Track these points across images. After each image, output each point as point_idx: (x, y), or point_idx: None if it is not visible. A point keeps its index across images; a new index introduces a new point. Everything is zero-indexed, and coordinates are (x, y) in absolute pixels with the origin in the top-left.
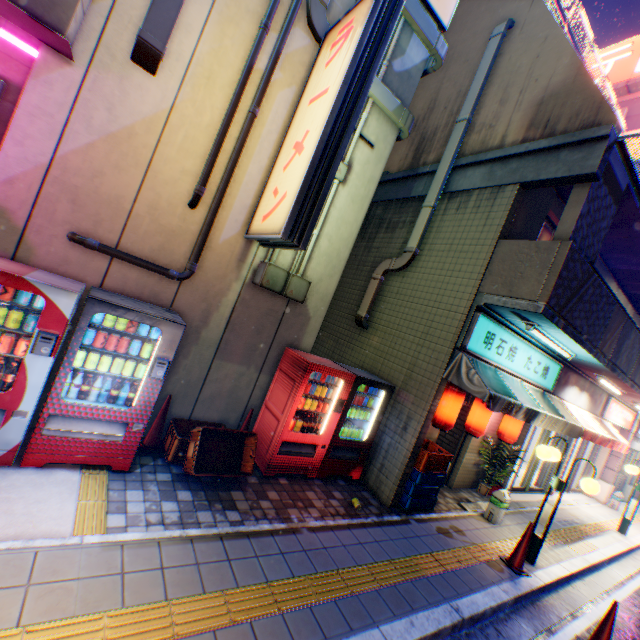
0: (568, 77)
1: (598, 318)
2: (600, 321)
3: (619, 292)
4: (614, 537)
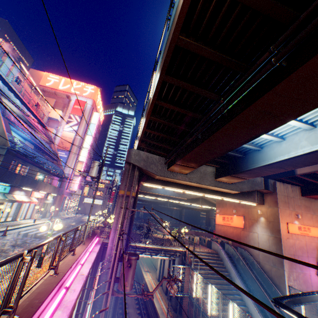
0: (3, 132)
1: (13, 177)
2: (14, 178)
3: (33, 165)
4: (31, 223)
